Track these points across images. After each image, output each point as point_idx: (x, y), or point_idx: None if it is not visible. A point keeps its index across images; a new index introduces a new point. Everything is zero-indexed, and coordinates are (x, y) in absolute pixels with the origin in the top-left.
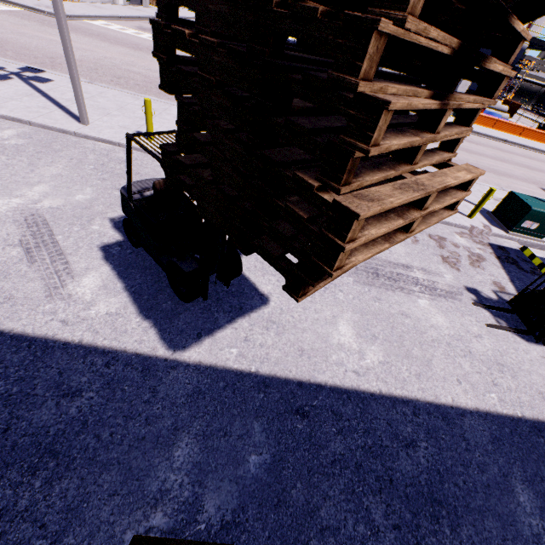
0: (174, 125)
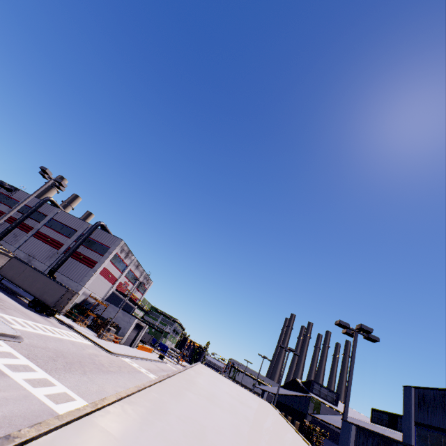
0: None
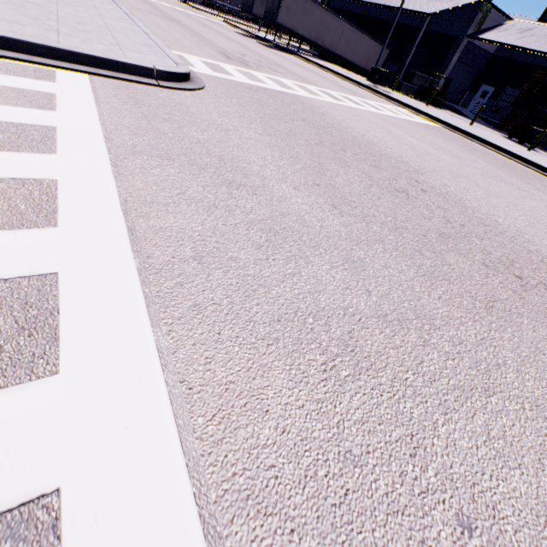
0: (512, 147)
